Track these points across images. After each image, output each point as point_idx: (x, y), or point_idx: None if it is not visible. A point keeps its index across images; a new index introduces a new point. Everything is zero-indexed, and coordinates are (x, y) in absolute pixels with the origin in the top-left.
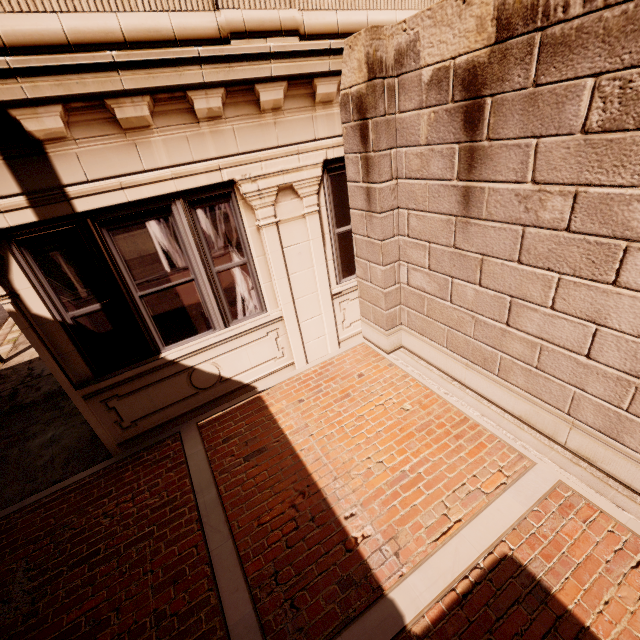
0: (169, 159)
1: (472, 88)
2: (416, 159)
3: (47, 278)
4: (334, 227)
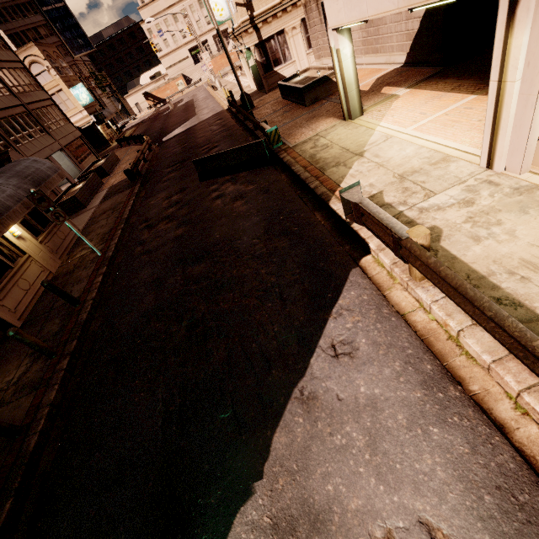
0: (274, 27)
1: (317, 1)
2: (315, 14)
3: (259, 53)
4: (305, 35)
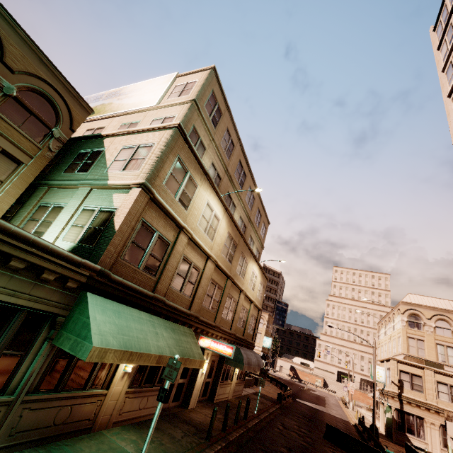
0: (415, 411)
1: None
2: None
3: (397, 414)
4: (442, 435)
